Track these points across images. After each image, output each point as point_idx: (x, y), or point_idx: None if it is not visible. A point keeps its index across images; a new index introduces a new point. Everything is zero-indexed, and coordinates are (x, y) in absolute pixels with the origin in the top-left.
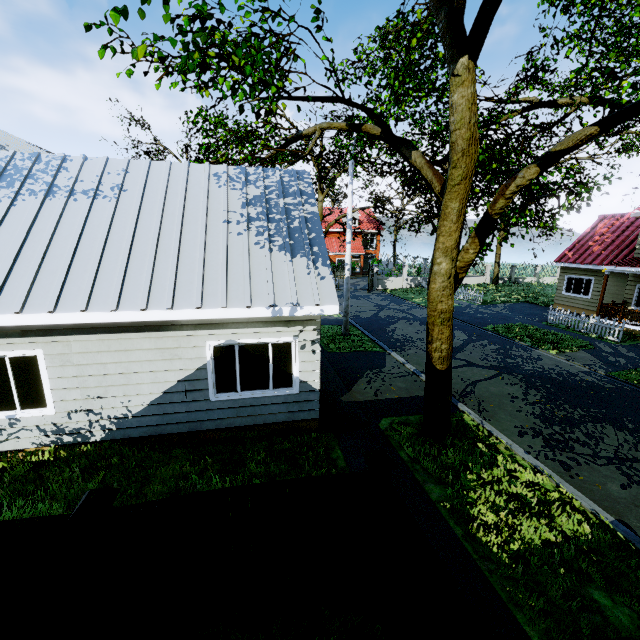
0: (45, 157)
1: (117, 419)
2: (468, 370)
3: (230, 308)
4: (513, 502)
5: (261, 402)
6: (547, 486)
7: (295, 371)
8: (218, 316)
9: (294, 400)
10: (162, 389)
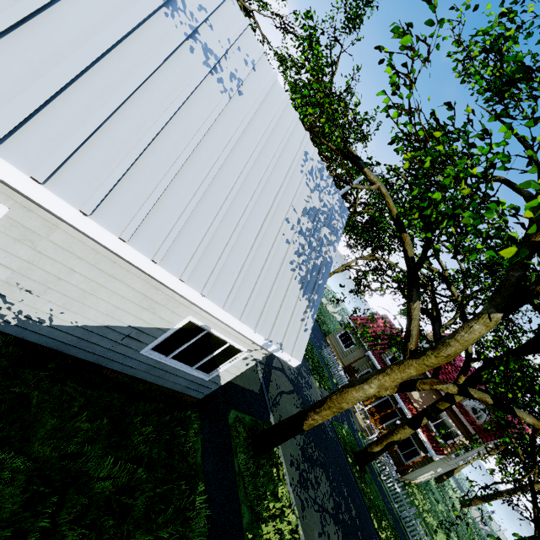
0: None
1: (27, 318)
2: (281, 376)
3: (244, 324)
4: (278, 539)
5: (176, 372)
6: (293, 524)
7: (222, 368)
8: (230, 323)
9: (199, 382)
10: (108, 323)
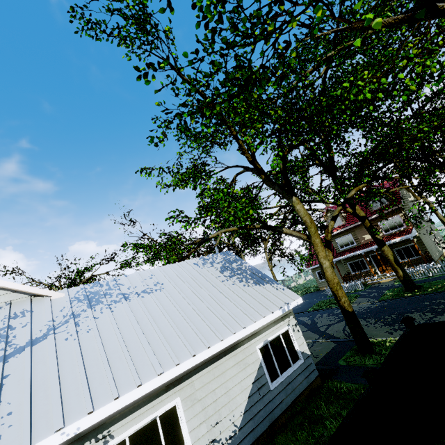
0: (103, 282)
1: (230, 439)
2: (333, 327)
3: (266, 316)
4: None
5: (292, 377)
6: None
7: (296, 347)
8: (264, 323)
9: (304, 367)
10: (247, 395)
